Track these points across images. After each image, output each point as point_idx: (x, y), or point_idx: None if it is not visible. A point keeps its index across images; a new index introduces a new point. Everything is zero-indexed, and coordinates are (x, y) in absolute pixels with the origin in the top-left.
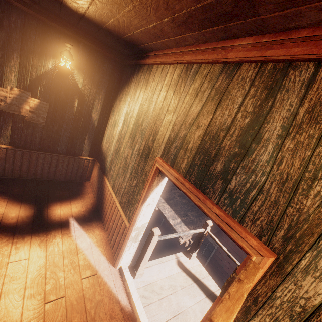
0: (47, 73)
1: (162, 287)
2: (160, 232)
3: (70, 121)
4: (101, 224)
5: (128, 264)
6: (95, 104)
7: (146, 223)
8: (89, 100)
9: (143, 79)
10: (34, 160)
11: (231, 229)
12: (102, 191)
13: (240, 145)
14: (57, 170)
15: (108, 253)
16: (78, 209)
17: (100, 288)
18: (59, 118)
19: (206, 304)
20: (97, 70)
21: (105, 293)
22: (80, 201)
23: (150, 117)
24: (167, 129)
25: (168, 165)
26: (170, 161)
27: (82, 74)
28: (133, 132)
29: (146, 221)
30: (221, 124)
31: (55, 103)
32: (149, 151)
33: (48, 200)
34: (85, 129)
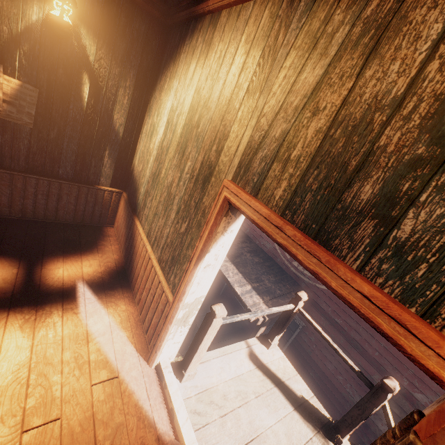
0: (29, 30)
1: (226, 394)
2: (226, 311)
3: (77, 123)
4: (130, 293)
5: (171, 359)
6: (120, 96)
7: (202, 296)
8: (109, 88)
9: (201, 43)
10: (20, 188)
11: (405, 331)
12: (131, 241)
13: (433, 138)
14: (60, 207)
15: (139, 341)
16: (92, 269)
17: (123, 402)
18: (58, 117)
19: (294, 421)
20: (122, 33)
21: (131, 409)
22: (96, 256)
23: (213, 110)
24: (247, 126)
25: (247, 193)
26: (251, 187)
27: (95, 37)
28: (182, 141)
29: (203, 293)
30: (378, 96)
31: (49, 89)
32: (210, 170)
33: (43, 253)
34: (104, 139)
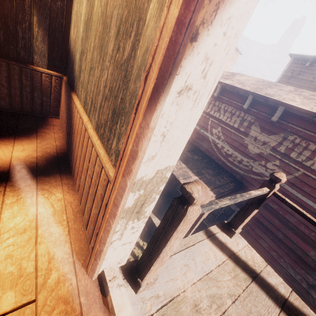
0: None
1: (197, 303)
2: (209, 193)
3: None
4: (70, 180)
5: (122, 263)
6: None
7: (167, 167)
8: None
9: None
10: None
11: None
12: (70, 121)
13: None
14: None
15: (76, 239)
16: (25, 153)
17: None
18: None
19: None
20: None
21: None
22: (33, 142)
23: None
24: None
25: None
26: None
27: None
28: None
29: (169, 162)
30: None
31: None
32: None
33: None
34: None
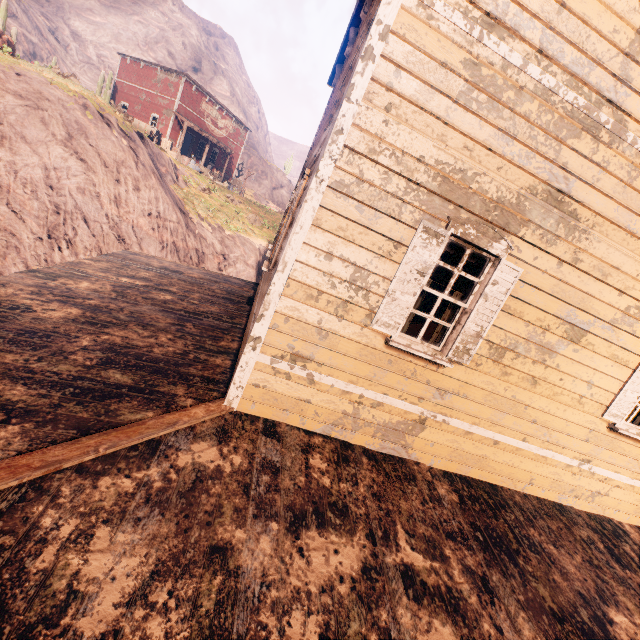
0: None
1: None
2: None
3: None
4: None
5: None
6: None
7: None
8: None
9: None
10: None
11: None
12: None
13: None
14: None
15: None
16: None
17: None
18: None
19: None
20: None
21: None
22: None
23: None
24: None
25: None
26: None
27: None
28: None
29: None
30: None
31: None
32: None
33: None
34: None
